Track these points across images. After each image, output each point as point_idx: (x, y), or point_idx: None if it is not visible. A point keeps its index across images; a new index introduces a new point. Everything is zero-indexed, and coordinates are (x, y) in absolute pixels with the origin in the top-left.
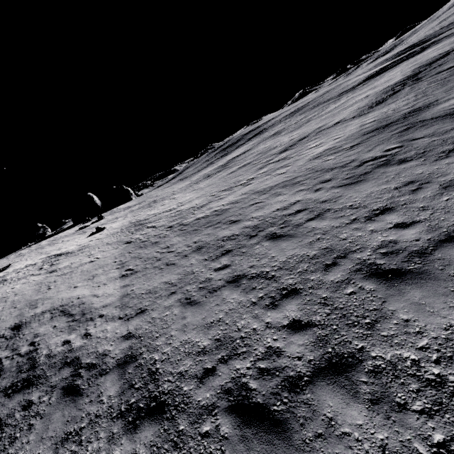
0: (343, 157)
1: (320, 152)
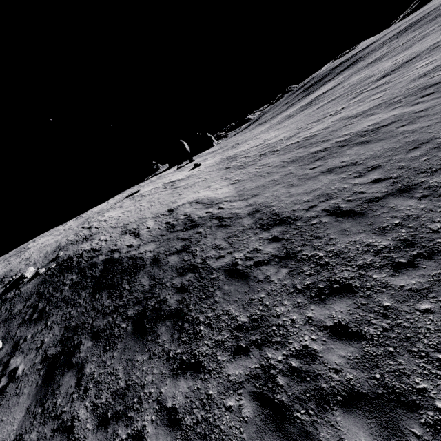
0: None
1: (428, 70)
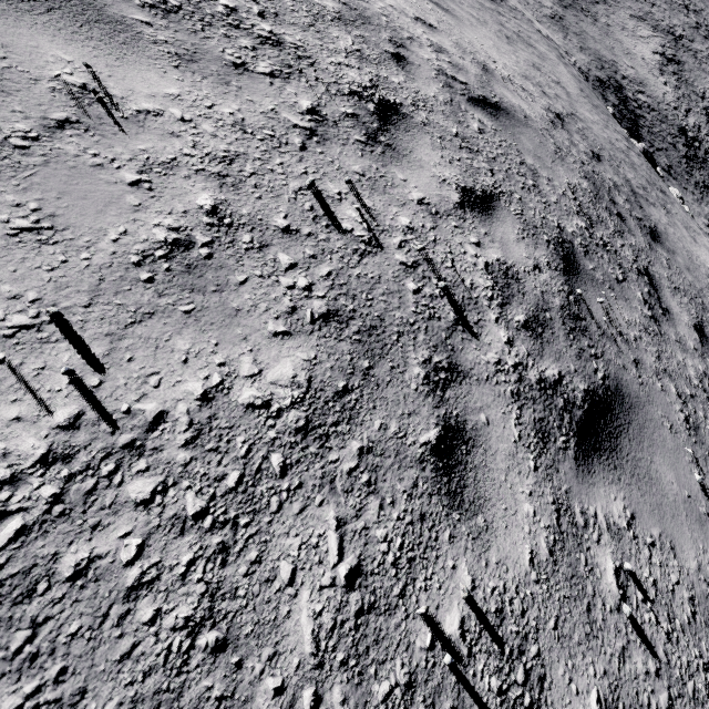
0: None
1: None
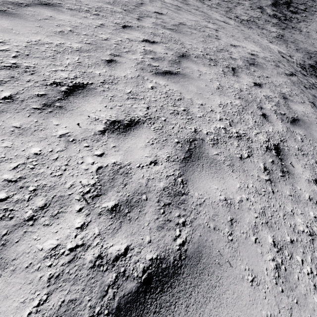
0: (266, 17)
1: (249, 6)
